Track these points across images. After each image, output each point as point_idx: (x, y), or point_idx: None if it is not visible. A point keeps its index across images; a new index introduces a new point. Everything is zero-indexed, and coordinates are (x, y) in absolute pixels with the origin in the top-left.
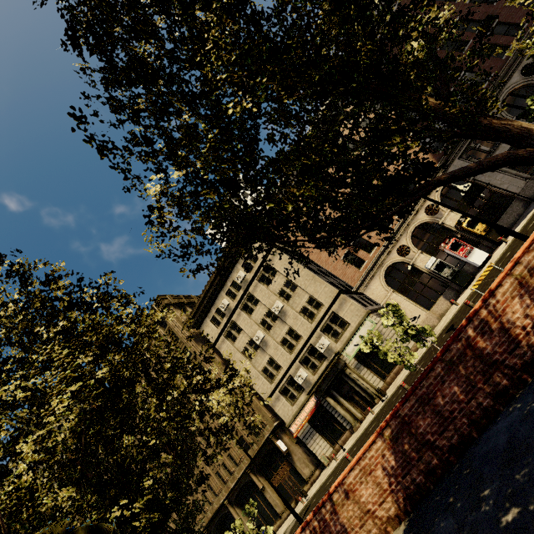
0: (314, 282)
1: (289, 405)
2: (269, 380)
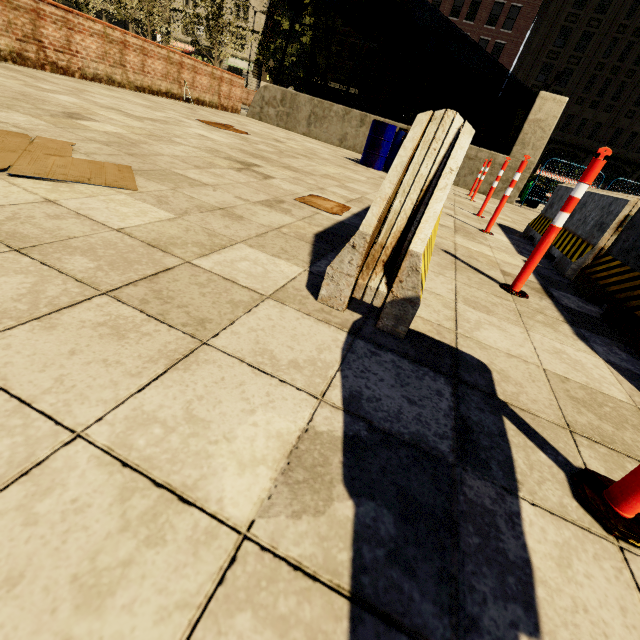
0: (259, 5)
1: (181, 32)
2: (184, 2)
